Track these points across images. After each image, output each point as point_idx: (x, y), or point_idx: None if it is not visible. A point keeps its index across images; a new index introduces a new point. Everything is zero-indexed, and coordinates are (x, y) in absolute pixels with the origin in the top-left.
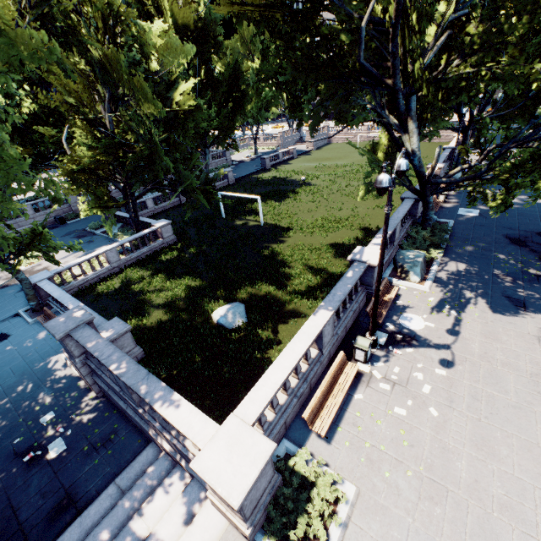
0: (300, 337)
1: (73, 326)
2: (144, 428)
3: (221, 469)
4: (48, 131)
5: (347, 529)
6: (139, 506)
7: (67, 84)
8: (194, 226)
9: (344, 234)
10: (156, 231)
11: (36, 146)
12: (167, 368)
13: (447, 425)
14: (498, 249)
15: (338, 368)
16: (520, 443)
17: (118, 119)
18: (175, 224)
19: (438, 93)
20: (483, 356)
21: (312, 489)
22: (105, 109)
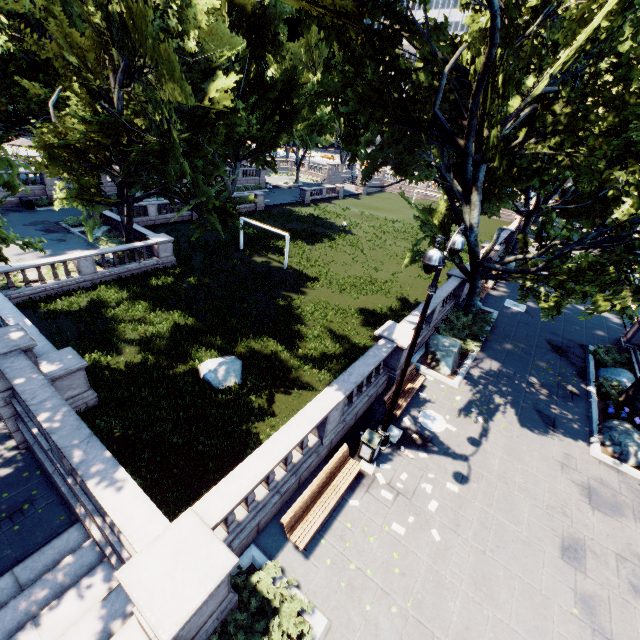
0: (299, 420)
1: (3, 351)
2: (72, 503)
3: (157, 585)
4: (34, 87)
5: None
6: (39, 611)
7: (71, 36)
8: (202, 251)
9: (377, 300)
10: (152, 246)
11: (13, 102)
12: (125, 424)
13: (448, 554)
14: (538, 355)
15: (337, 465)
16: (522, 587)
17: (131, 98)
18: (179, 243)
19: (510, 169)
20: (501, 476)
21: (273, 618)
22: (116, 80)
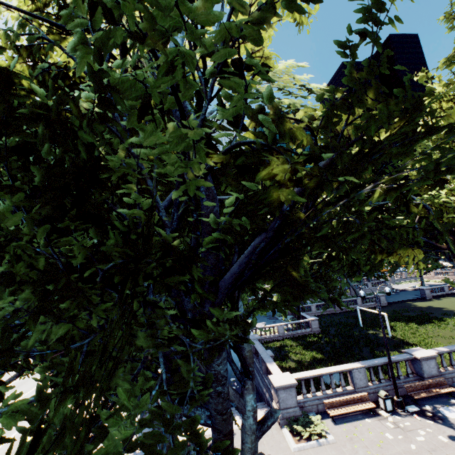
0: (336, 367)
1: (253, 338)
2: (263, 388)
3: (276, 379)
4: None
5: (320, 446)
6: None
7: None
8: (336, 327)
9: None
10: (308, 322)
11: None
12: None
13: (416, 454)
14: None
15: (359, 398)
16: None
17: None
18: (324, 323)
19: None
20: None
21: (312, 424)
22: None
